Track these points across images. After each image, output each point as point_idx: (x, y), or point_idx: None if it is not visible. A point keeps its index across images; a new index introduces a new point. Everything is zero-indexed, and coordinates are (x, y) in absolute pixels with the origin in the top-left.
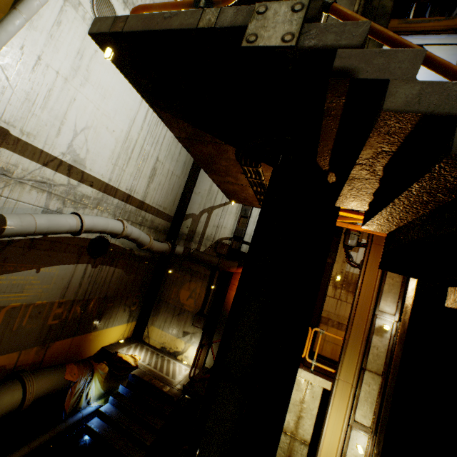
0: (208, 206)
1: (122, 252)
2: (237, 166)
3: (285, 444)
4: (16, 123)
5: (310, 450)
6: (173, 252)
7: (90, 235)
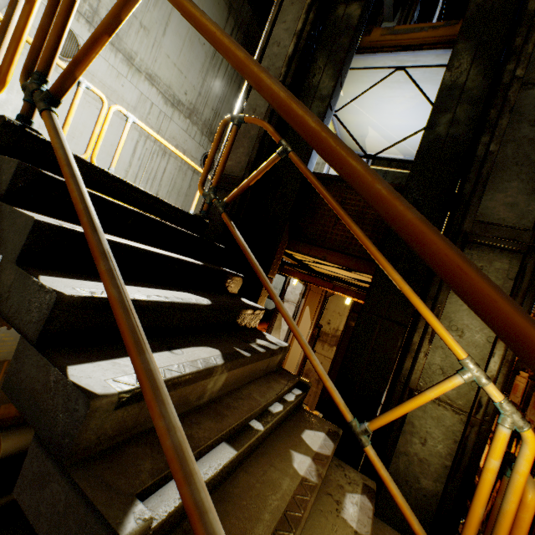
0: None
1: None
2: None
3: None
4: None
5: None
6: None
7: None
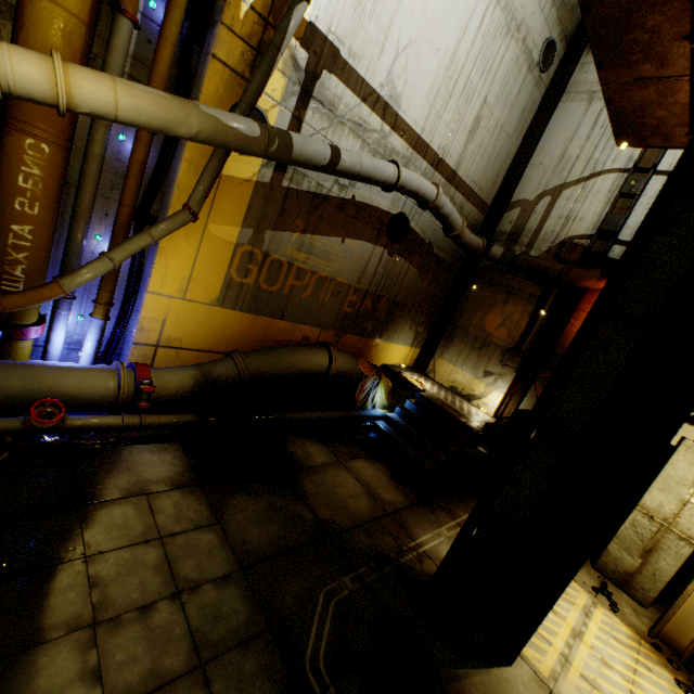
0: (554, 185)
1: (420, 244)
2: (681, 19)
3: (646, 531)
4: (345, 41)
5: (688, 576)
6: (487, 253)
7: (391, 210)
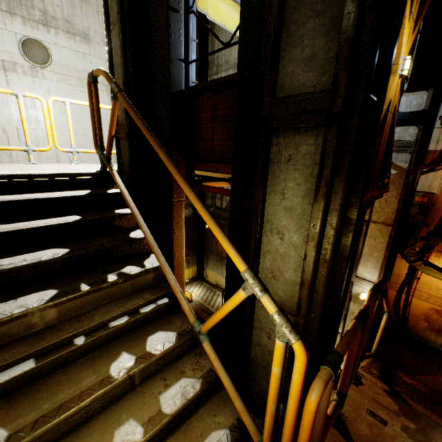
0: None
1: None
2: None
3: None
4: None
5: None
6: (196, 215)
7: None
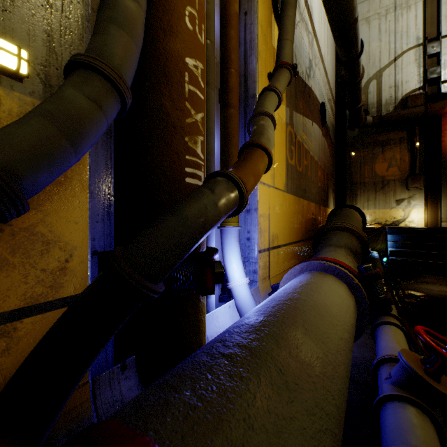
0: (373, 73)
1: (326, 129)
2: None
3: None
4: None
5: None
6: (365, 121)
7: (319, 100)
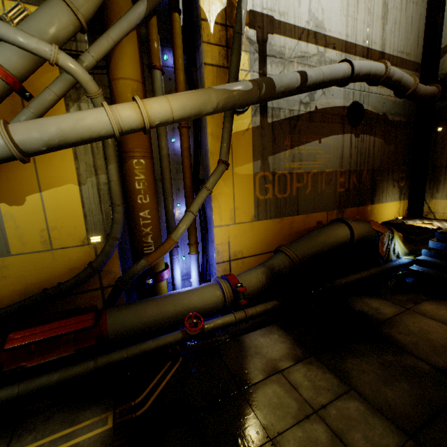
0: None
1: (376, 119)
2: None
3: None
4: (274, 8)
5: None
6: (444, 93)
7: (345, 104)
